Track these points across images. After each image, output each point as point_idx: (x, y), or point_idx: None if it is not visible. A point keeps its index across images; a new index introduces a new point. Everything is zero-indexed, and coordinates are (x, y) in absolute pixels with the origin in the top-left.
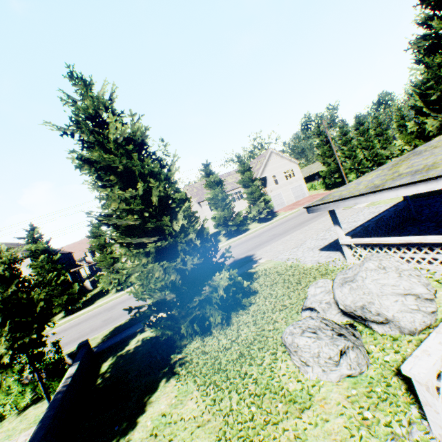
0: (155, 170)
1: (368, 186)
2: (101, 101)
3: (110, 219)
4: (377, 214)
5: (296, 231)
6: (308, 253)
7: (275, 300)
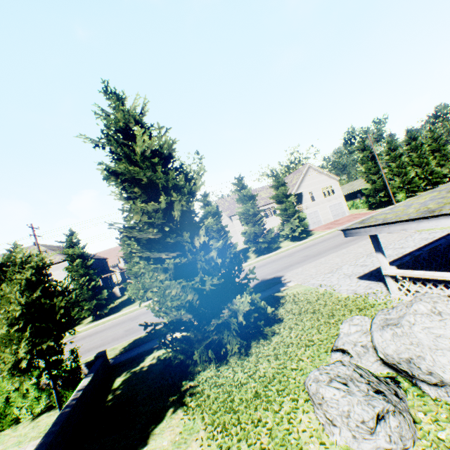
0: (179, 184)
1: (420, 209)
2: (132, 114)
3: (131, 232)
4: (431, 241)
5: (332, 253)
6: (344, 280)
7: (302, 332)
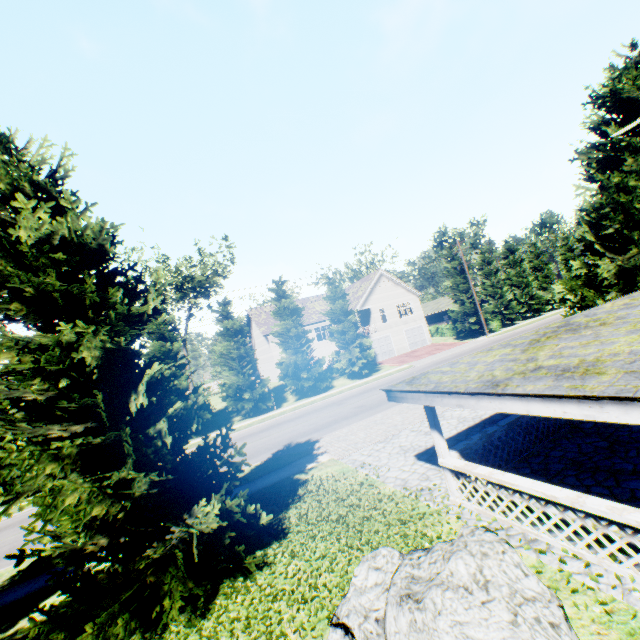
0: (110, 300)
1: (483, 376)
2: (26, 171)
3: None
4: None
5: (395, 406)
6: (397, 458)
7: (307, 565)
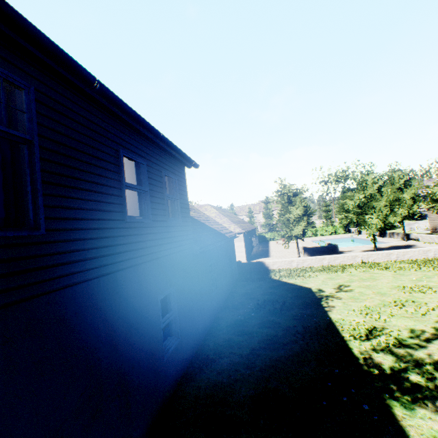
0: None
1: None
2: None
3: None
4: None
5: None
6: None
7: None
